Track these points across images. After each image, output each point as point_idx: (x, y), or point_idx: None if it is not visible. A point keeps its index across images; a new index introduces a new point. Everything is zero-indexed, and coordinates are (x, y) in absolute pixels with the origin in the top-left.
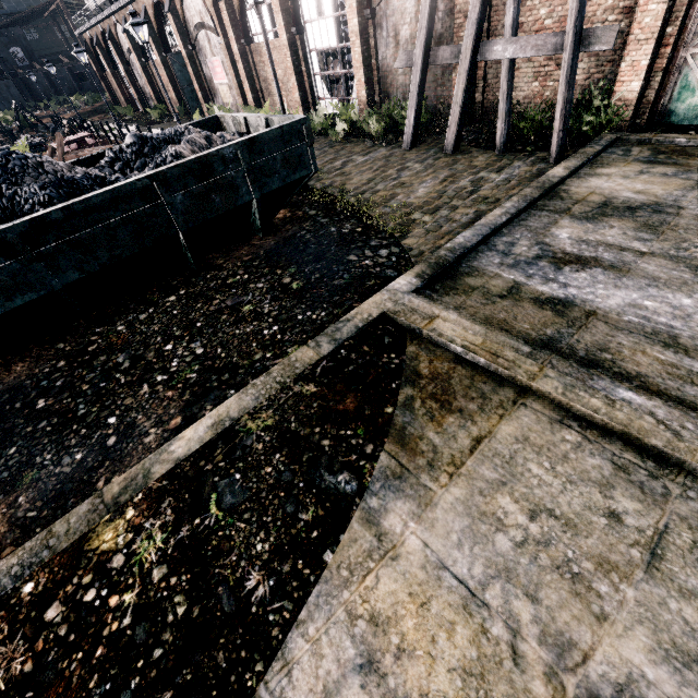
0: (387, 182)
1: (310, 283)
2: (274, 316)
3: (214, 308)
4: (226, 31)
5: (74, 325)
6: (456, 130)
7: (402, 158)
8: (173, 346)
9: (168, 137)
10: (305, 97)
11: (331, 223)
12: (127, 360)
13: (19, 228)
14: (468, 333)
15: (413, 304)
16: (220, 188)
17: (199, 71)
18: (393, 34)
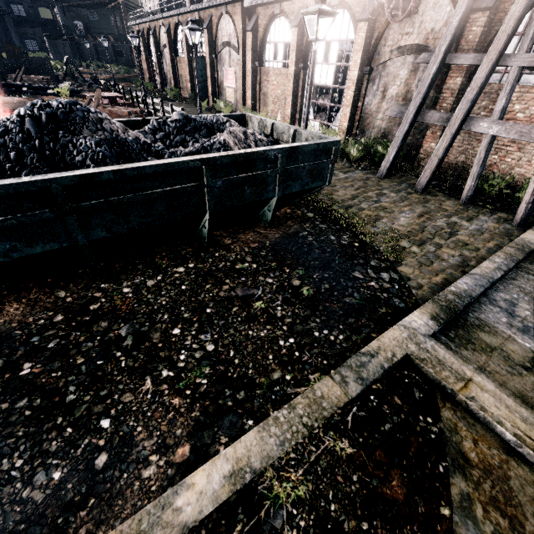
0: (370, 203)
1: (320, 292)
2: (288, 324)
3: (224, 294)
4: (245, 52)
5: (79, 272)
6: (430, 175)
7: (378, 184)
8: (181, 331)
9: (209, 123)
10: (294, 114)
11: (329, 230)
12: (130, 335)
13: (66, 180)
14: (515, 415)
15: (438, 354)
16: (254, 181)
17: (214, 73)
18: (382, 89)
